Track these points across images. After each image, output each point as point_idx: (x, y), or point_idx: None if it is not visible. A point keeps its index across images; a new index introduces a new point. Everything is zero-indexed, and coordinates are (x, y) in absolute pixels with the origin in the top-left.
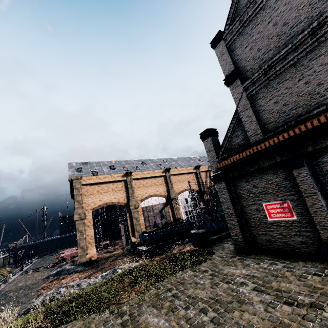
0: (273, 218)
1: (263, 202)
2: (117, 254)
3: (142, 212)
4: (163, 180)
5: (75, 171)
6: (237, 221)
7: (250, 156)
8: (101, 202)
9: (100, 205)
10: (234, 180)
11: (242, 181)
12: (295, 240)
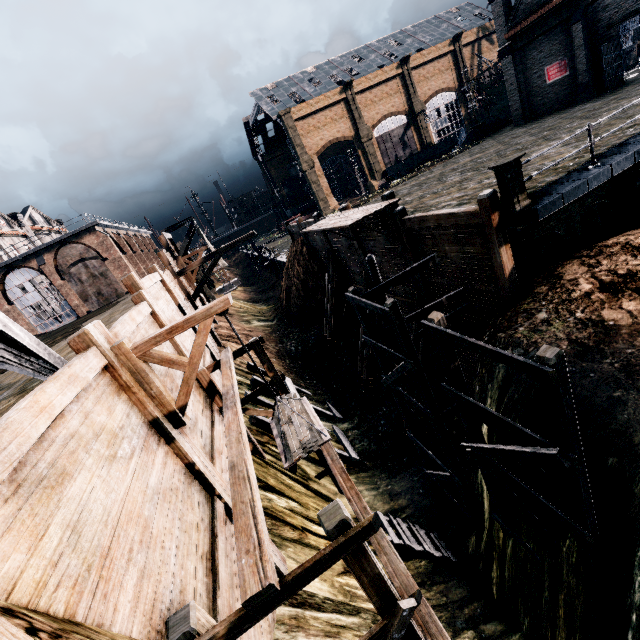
0: (551, 80)
1: (545, 67)
2: None
3: (377, 145)
4: (400, 84)
5: (270, 104)
6: (518, 95)
7: (541, 17)
8: (323, 141)
9: (324, 147)
10: (522, 50)
11: (529, 49)
12: (563, 94)
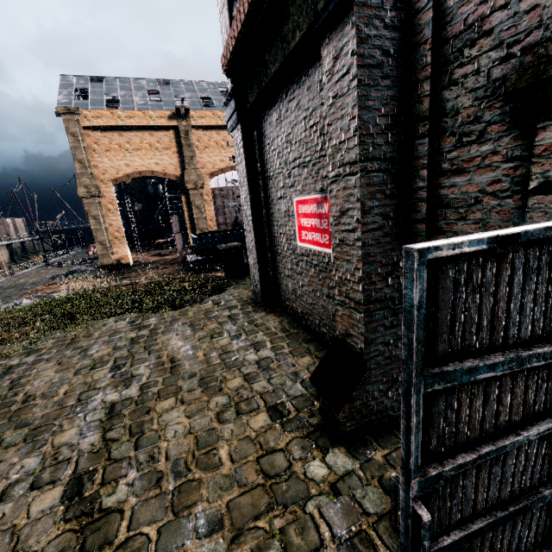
0: (304, 242)
1: (294, 194)
2: (164, 261)
3: (213, 197)
4: None
5: (72, 97)
6: (253, 235)
7: None
8: (130, 168)
9: (128, 175)
10: (262, 120)
11: (271, 123)
12: (325, 307)
